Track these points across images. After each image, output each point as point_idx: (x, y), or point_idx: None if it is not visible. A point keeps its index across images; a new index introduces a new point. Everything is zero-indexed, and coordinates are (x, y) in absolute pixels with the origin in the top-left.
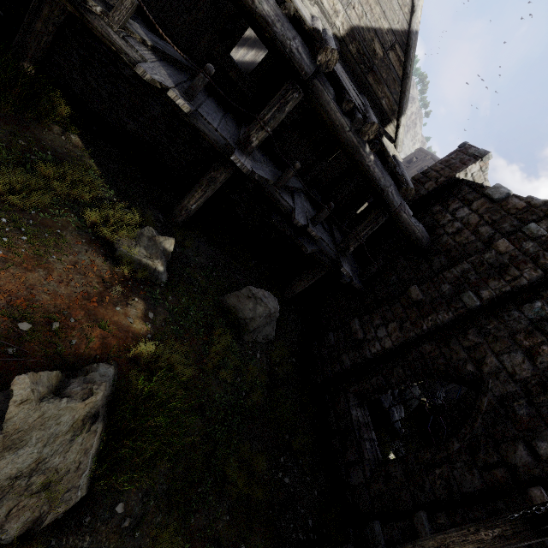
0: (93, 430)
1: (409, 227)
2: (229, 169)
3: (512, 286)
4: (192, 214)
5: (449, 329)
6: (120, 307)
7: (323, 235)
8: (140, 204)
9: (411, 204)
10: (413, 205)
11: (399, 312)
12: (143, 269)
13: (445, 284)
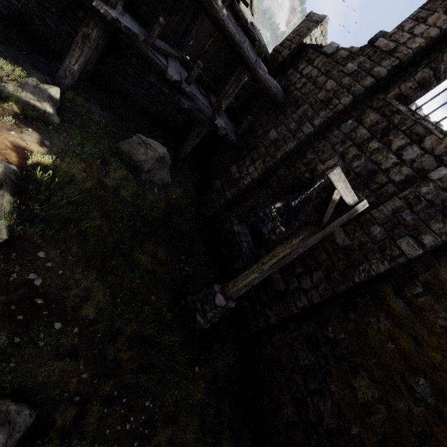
0: (1, 194)
1: (266, 83)
2: (98, 23)
3: (333, 112)
4: (77, 76)
5: (295, 155)
6: (15, 133)
7: (198, 96)
8: (24, 66)
9: (272, 71)
10: (274, 72)
11: (262, 152)
12: (33, 110)
13: (292, 123)
